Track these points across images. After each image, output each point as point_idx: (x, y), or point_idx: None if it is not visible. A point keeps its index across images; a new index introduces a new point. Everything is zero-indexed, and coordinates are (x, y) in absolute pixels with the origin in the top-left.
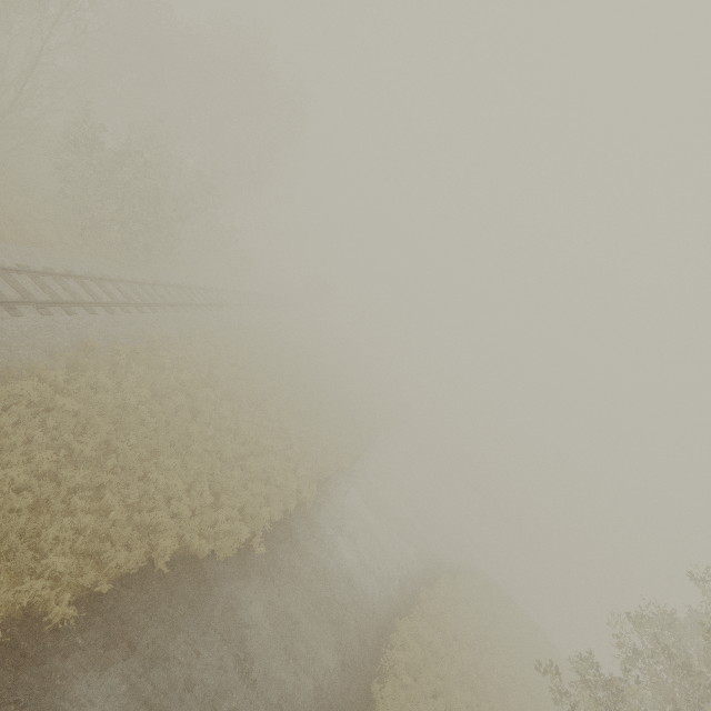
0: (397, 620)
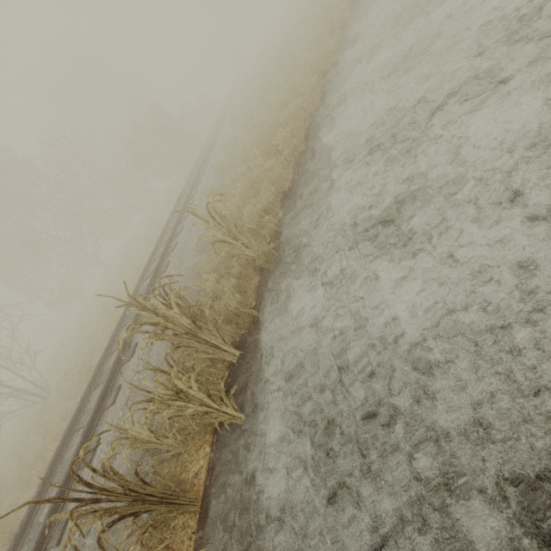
0: None
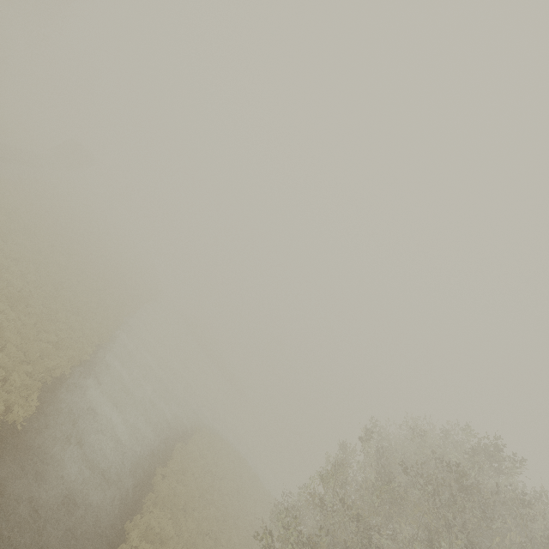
0: (127, 524)
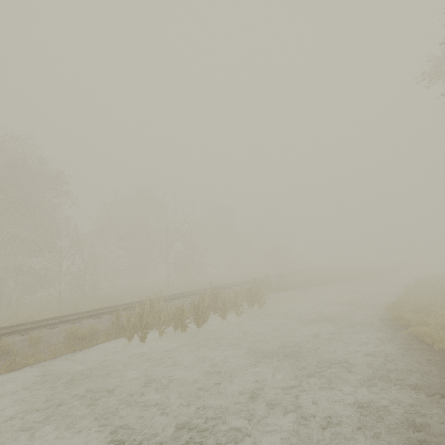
0: None
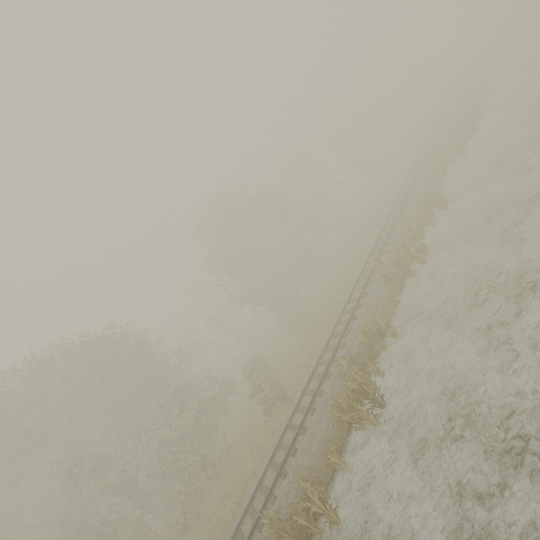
0: None
